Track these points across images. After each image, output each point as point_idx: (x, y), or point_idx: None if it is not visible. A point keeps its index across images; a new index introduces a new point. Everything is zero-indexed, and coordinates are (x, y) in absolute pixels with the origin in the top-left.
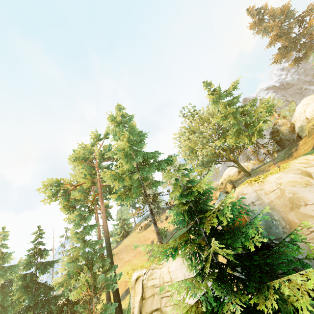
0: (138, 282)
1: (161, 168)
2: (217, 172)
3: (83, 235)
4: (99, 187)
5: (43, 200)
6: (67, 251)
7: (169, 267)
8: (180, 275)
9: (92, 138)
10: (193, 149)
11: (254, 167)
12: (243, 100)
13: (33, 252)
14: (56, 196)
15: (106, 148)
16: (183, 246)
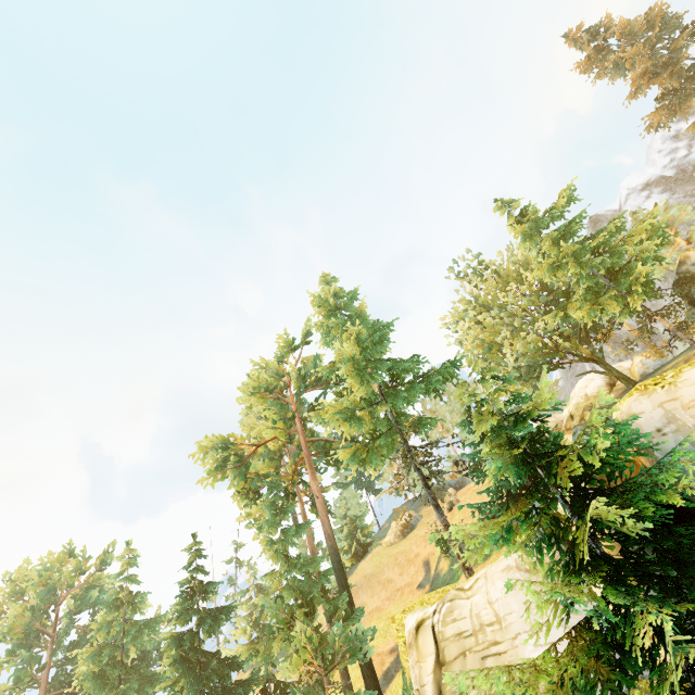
0: (422, 632)
1: (433, 389)
2: (555, 392)
3: (283, 546)
4: (304, 444)
5: (201, 479)
6: (245, 592)
7: (487, 593)
8: (518, 608)
9: (281, 347)
10: (492, 345)
11: (647, 368)
12: (589, 221)
13: (190, 589)
14: (224, 469)
15: (307, 364)
16: (522, 522)
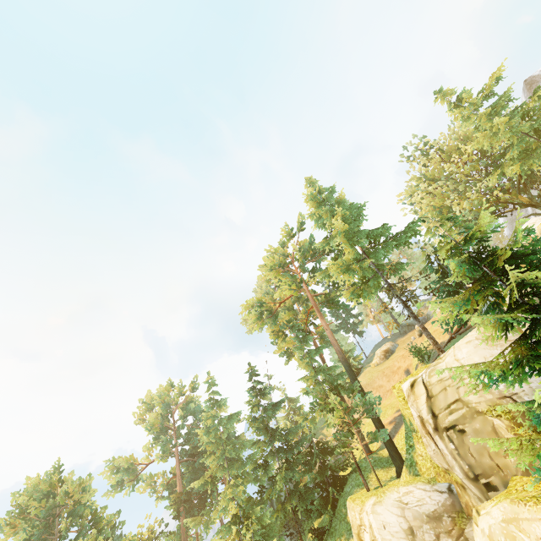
0: (416, 385)
1: (402, 244)
2: (501, 239)
3: (310, 361)
4: (311, 298)
5: (249, 326)
6: None
7: (457, 356)
8: (478, 359)
9: (284, 236)
10: (442, 208)
11: None
12: (524, 84)
13: (254, 393)
14: (262, 319)
15: (303, 245)
16: (475, 294)
